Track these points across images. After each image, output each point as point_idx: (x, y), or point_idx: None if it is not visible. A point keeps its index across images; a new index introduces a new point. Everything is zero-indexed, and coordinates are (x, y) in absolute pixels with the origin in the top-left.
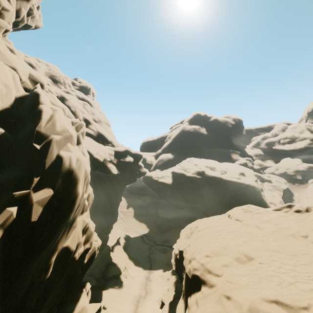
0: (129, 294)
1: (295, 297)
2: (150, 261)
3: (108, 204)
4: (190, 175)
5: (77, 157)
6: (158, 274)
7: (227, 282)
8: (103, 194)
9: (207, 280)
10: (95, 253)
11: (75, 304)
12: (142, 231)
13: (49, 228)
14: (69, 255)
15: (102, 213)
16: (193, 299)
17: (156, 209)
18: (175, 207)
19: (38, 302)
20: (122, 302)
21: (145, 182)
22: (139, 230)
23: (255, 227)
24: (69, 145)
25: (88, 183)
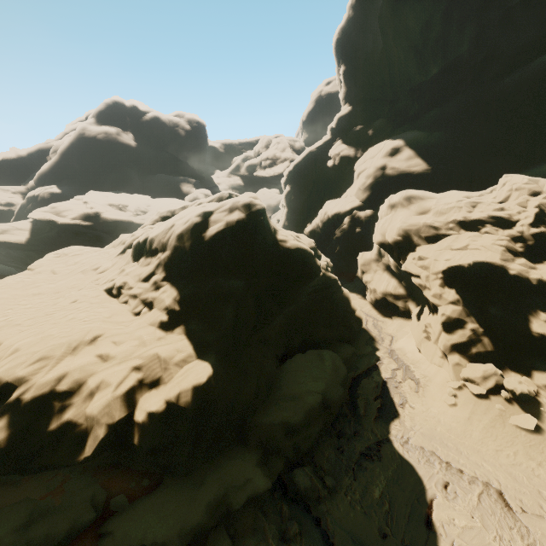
0: None
1: None
2: None
3: None
4: (66, 222)
5: None
6: None
7: None
8: None
9: None
10: None
11: None
12: None
13: None
14: None
15: None
16: None
17: None
18: None
19: None
20: None
21: None
22: None
23: (49, 273)
24: None
25: None
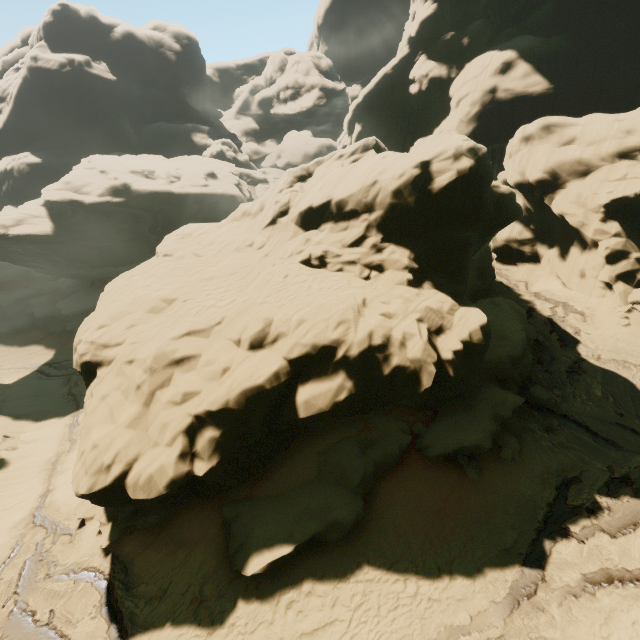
0: (32, 464)
1: (210, 318)
2: (74, 400)
3: None
4: (95, 201)
5: None
6: None
7: (131, 345)
8: None
9: (103, 359)
10: None
11: None
12: (36, 362)
13: None
14: None
15: None
16: (88, 393)
17: (55, 304)
18: (101, 284)
19: None
20: (14, 484)
21: None
22: (27, 362)
23: (192, 257)
24: None
25: None
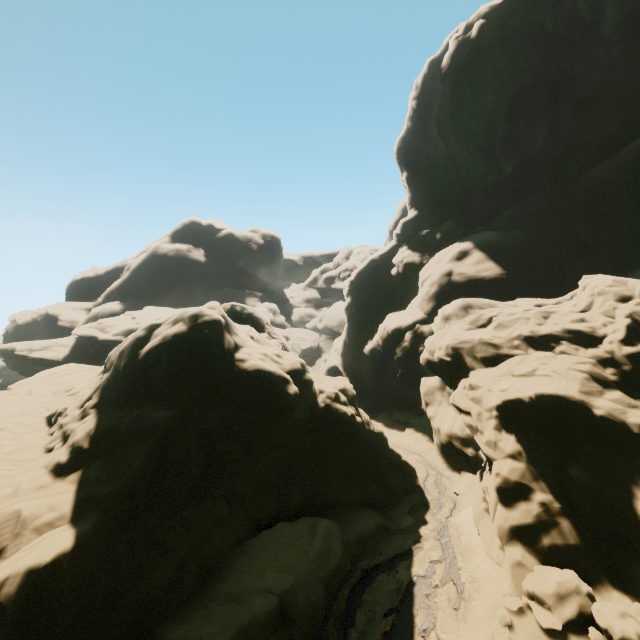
0: None
1: None
2: None
3: None
4: (107, 338)
5: None
6: None
7: None
8: None
9: None
10: None
11: None
12: None
13: None
14: None
15: None
16: None
17: None
18: None
19: None
20: None
21: (9, 364)
22: None
23: (25, 394)
24: None
25: None
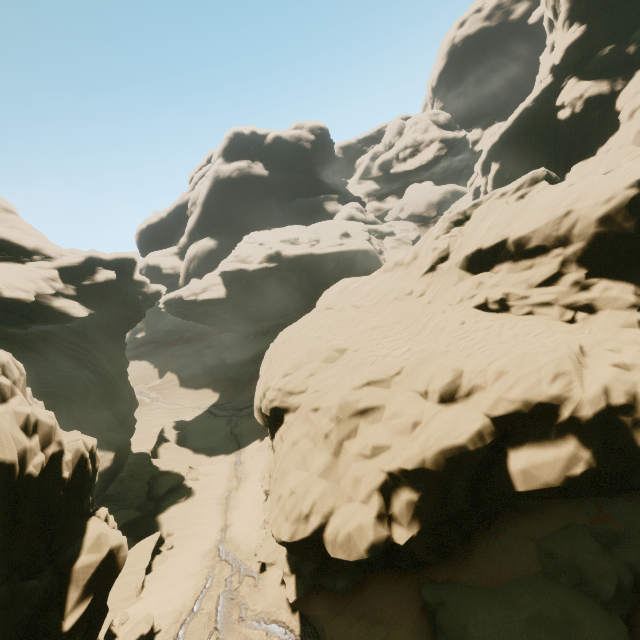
0: (210, 496)
1: (388, 368)
2: (235, 439)
3: (101, 382)
4: (256, 268)
5: None
6: (253, 448)
7: (314, 393)
8: (77, 366)
9: (289, 405)
10: (85, 458)
11: (80, 540)
12: (206, 403)
13: None
14: (9, 472)
15: (94, 403)
16: (277, 437)
17: (220, 354)
18: (254, 336)
19: None
20: (199, 513)
21: (173, 312)
22: (200, 402)
23: (352, 308)
24: None
25: None
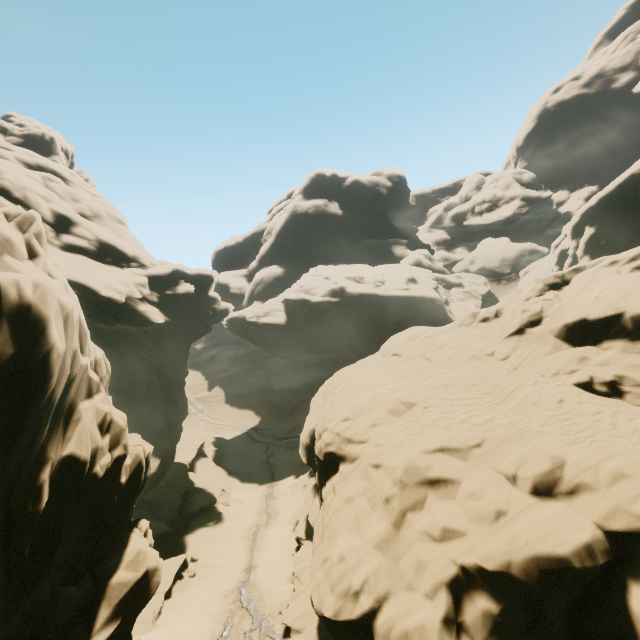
0: (238, 527)
1: (465, 436)
2: (270, 469)
3: (161, 386)
4: (319, 300)
5: (33, 280)
6: (287, 484)
7: (376, 446)
8: (145, 368)
9: (346, 454)
10: (142, 465)
11: (121, 552)
12: (247, 424)
13: (7, 408)
14: (80, 469)
15: (151, 405)
16: (329, 486)
17: (268, 378)
18: (303, 366)
19: (38, 554)
20: (225, 543)
21: (234, 330)
22: (241, 423)
23: (422, 359)
24: (9, 259)
25: (84, 337)
